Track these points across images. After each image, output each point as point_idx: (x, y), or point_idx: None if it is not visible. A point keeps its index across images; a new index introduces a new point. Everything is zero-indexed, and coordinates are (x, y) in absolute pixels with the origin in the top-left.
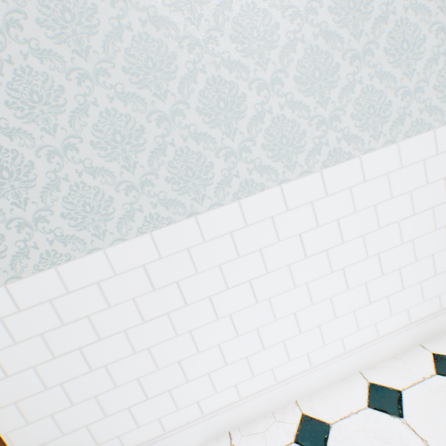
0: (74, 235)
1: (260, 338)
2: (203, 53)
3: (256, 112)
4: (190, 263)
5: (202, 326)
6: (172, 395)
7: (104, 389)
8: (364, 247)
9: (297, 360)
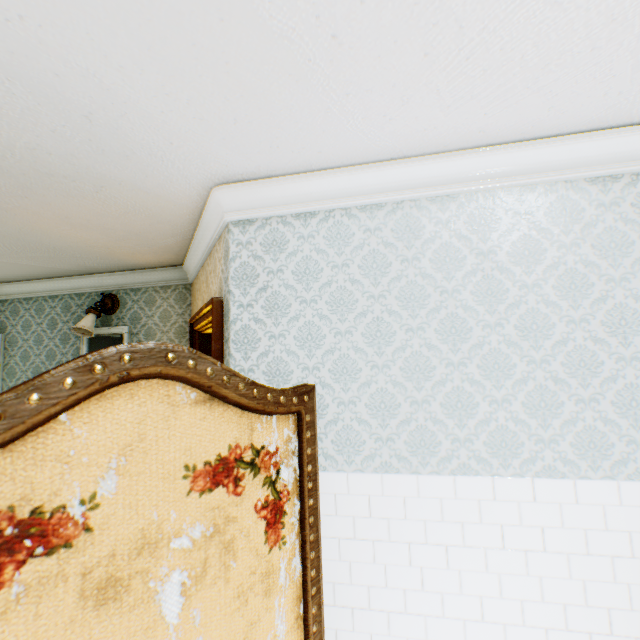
0: (333, 455)
1: (442, 604)
2: (454, 370)
3: (484, 417)
4: (402, 508)
5: (395, 565)
6: (353, 613)
7: None
8: (568, 565)
9: None
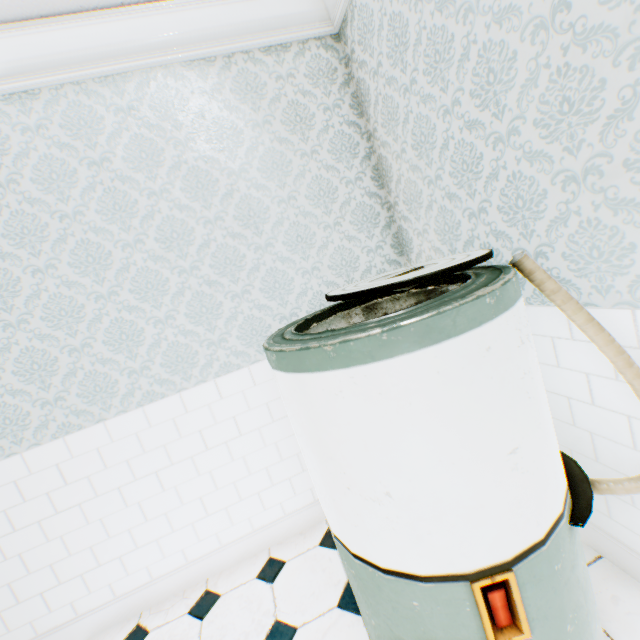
0: None
1: (170, 521)
2: (108, 302)
3: (155, 340)
4: (100, 459)
5: (113, 513)
6: (85, 579)
7: (18, 577)
8: (262, 437)
9: (208, 540)
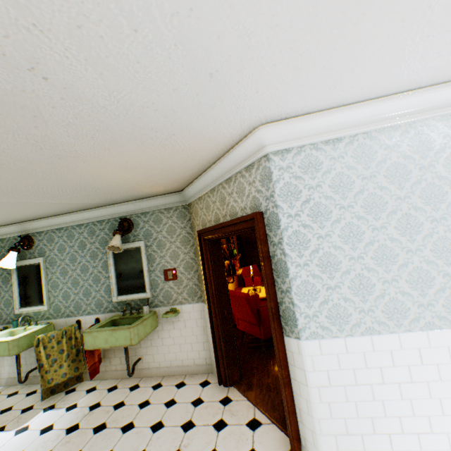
0: (384, 321)
1: None
2: None
3: None
4: (447, 355)
5: (448, 397)
6: (418, 437)
7: (376, 415)
8: None
9: None
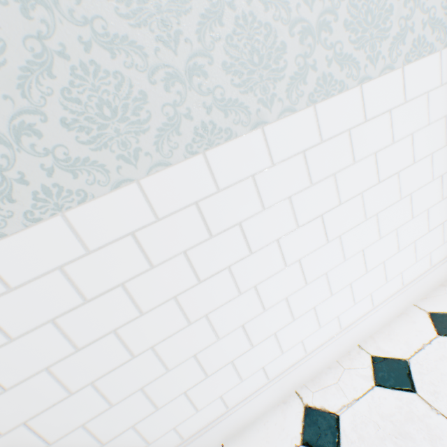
0: (88, 158)
1: (329, 284)
2: None
3: None
4: (255, 196)
5: (268, 278)
6: (235, 366)
7: (152, 378)
8: (431, 167)
9: (361, 303)
